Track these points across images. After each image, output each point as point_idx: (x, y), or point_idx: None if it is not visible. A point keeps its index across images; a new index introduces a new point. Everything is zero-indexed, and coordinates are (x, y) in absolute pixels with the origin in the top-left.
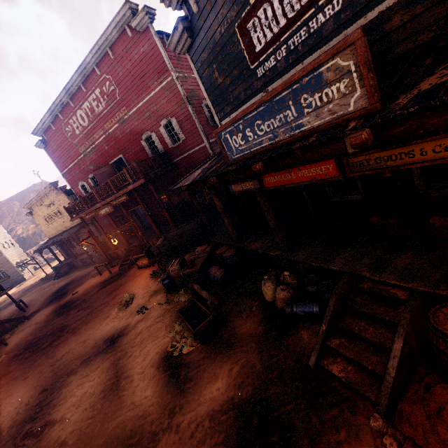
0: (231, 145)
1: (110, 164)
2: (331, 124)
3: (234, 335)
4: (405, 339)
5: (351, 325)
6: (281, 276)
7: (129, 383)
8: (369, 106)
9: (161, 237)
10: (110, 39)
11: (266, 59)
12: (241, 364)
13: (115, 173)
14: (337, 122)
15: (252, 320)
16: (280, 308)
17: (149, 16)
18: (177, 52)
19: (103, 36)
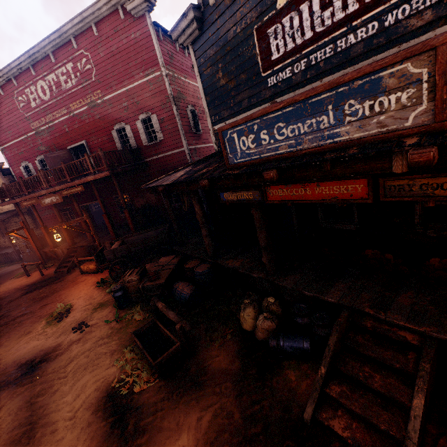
0: (236, 146)
1: (68, 148)
2: (377, 138)
3: (203, 370)
4: (425, 394)
5: (354, 370)
6: (264, 302)
7: (48, 434)
8: (433, 123)
9: (118, 240)
10: (97, 14)
11: (281, 69)
12: (213, 411)
13: (72, 160)
14: (386, 136)
15: (226, 352)
16: (260, 339)
17: (148, 4)
18: (179, 42)
19: (90, 9)
